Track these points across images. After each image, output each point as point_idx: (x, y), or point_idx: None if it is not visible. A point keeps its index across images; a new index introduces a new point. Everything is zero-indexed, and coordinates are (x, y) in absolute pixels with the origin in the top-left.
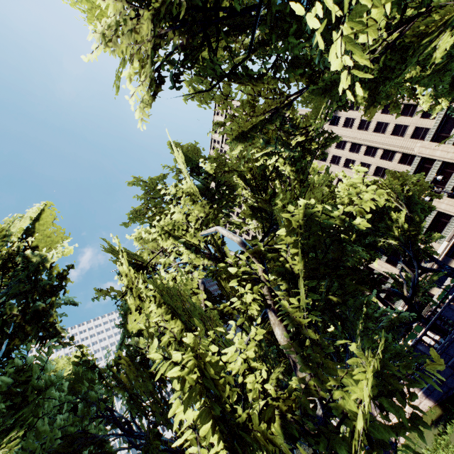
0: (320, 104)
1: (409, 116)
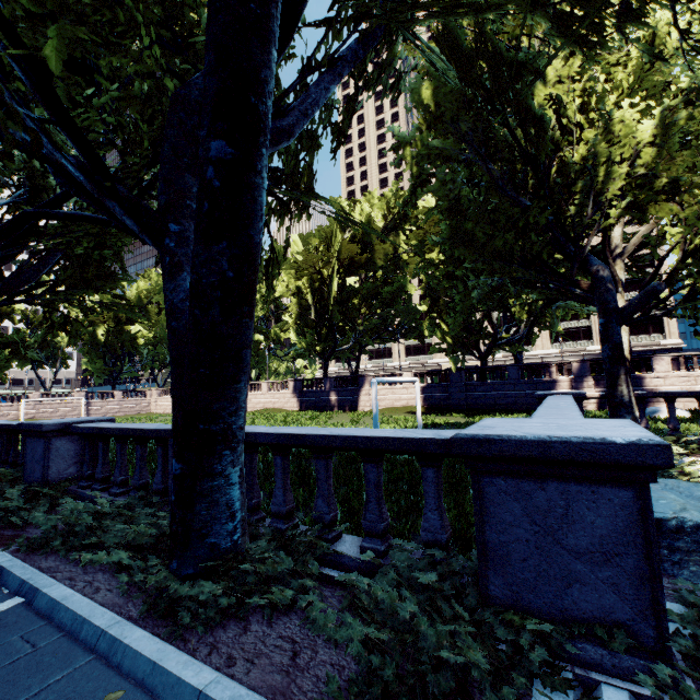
0: None
1: None
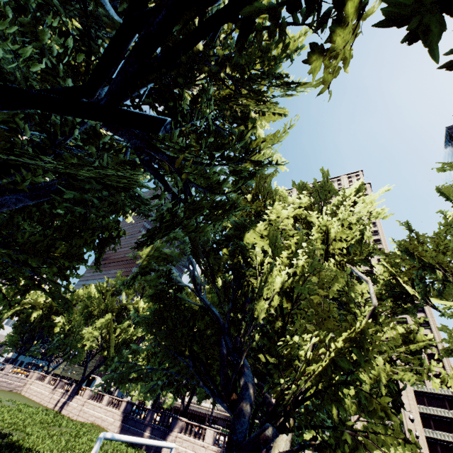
0: (447, 297)
1: (429, 362)
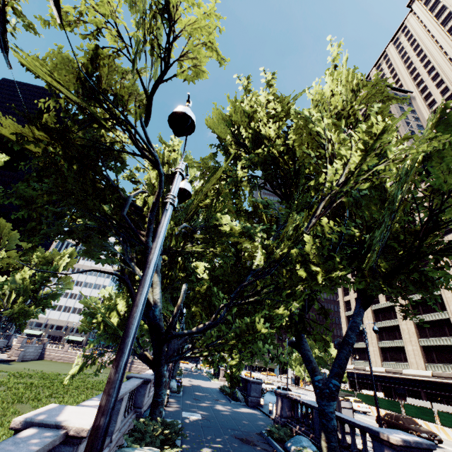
0: None
1: None
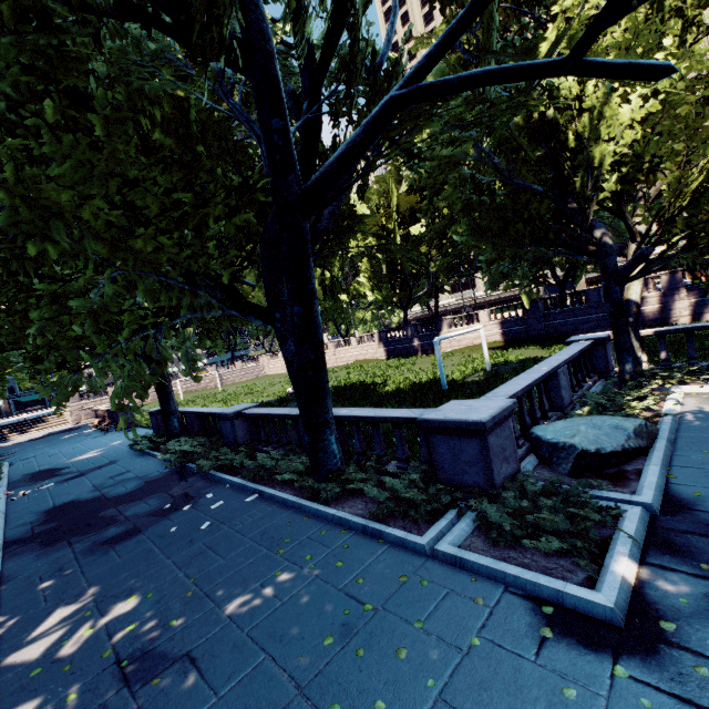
0: None
1: None
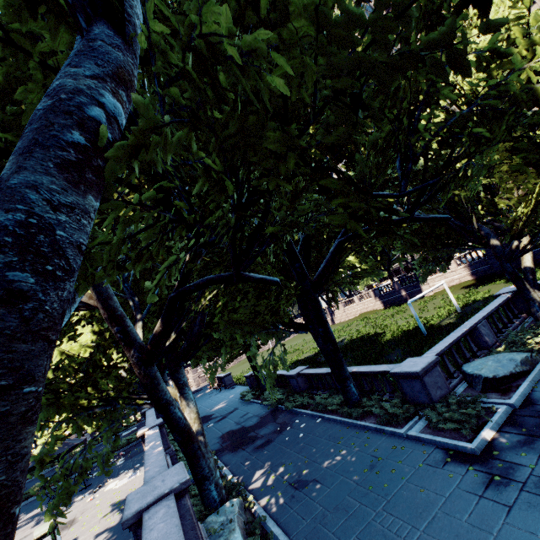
0: None
1: None
